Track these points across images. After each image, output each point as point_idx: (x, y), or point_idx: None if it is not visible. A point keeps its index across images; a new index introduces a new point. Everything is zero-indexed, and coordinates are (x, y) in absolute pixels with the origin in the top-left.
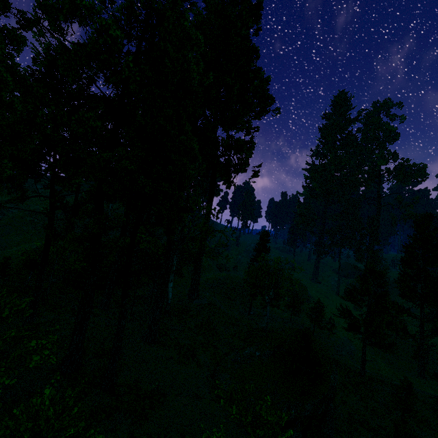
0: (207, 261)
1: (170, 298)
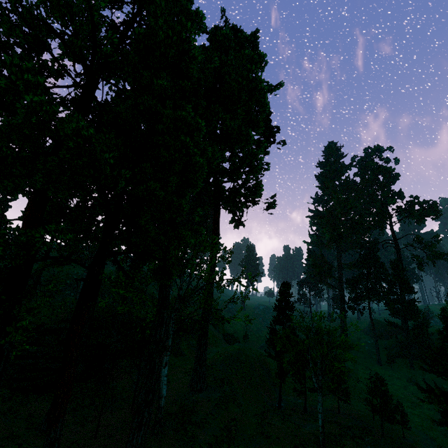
0: (212, 331)
1: (163, 395)
